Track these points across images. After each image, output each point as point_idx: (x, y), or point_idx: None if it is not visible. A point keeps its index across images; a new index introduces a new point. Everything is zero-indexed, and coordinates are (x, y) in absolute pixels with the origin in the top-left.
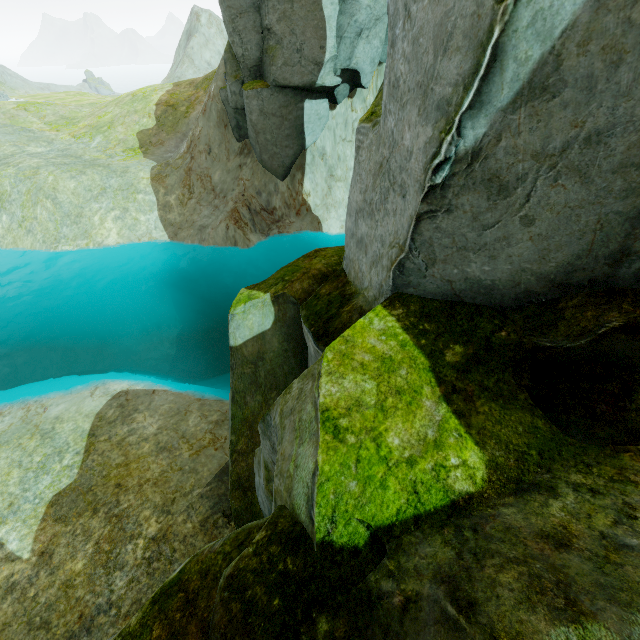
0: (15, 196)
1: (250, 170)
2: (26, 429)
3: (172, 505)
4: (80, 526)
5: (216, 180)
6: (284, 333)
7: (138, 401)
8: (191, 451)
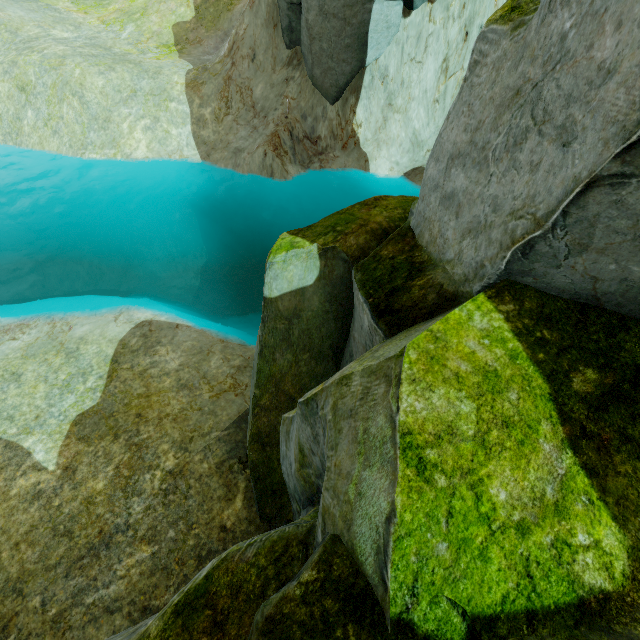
0: (40, 89)
1: (297, 87)
2: (52, 345)
3: (190, 443)
4: (102, 448)
5: (257, 95)
6: (327, 292)
7: (161, 333)
8: (211, 393)
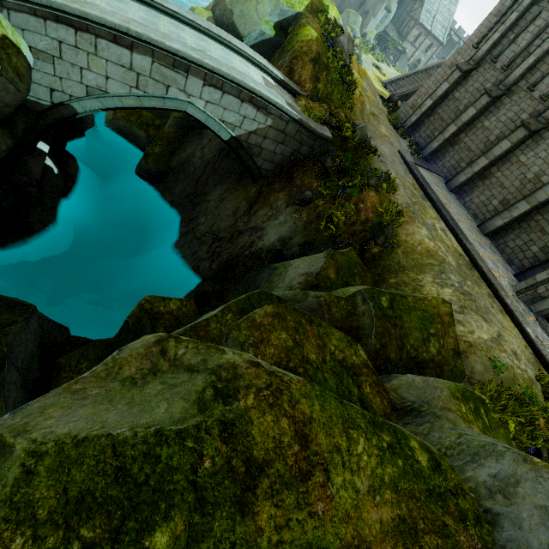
0: None
1: None
2: None
3: None
4: None
5: None
6: None
7: None
8: None
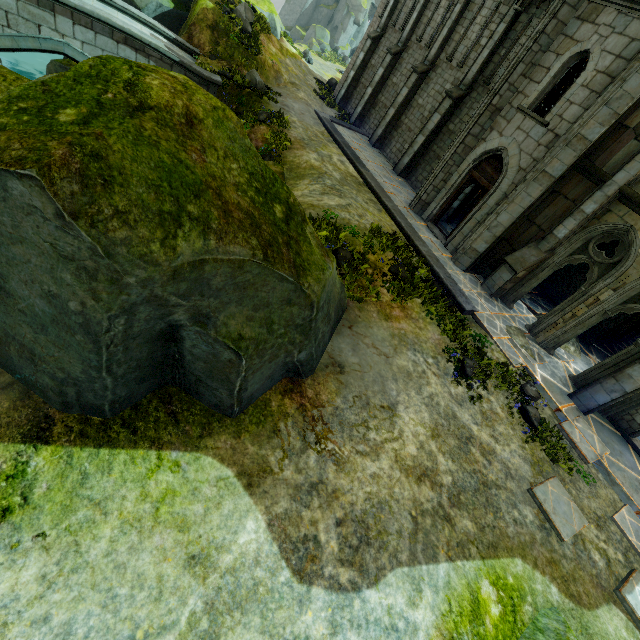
0: None
1: None
2: None
3: None
4: None
5: None
6: None
7: None
8: None
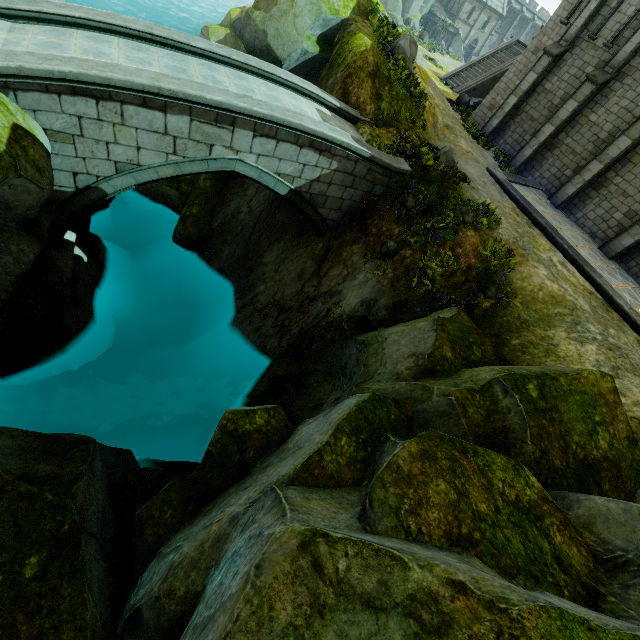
0: None
1: None
2: None
3: None
4: None
5: None
6: None
7: None
8: None
